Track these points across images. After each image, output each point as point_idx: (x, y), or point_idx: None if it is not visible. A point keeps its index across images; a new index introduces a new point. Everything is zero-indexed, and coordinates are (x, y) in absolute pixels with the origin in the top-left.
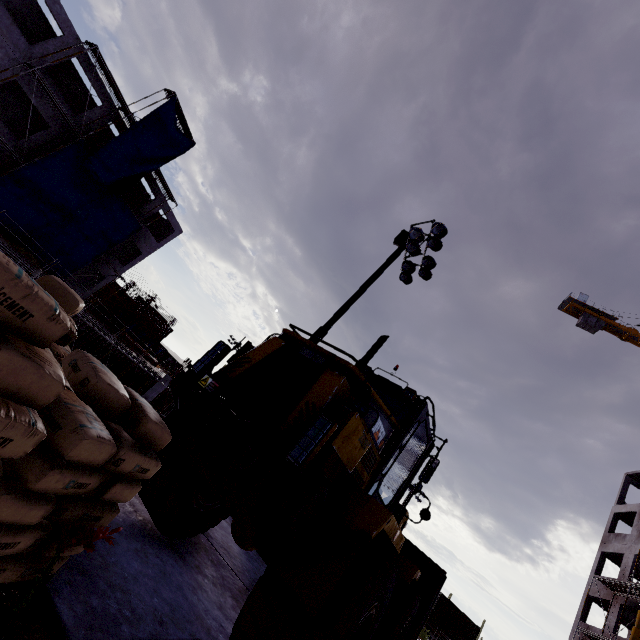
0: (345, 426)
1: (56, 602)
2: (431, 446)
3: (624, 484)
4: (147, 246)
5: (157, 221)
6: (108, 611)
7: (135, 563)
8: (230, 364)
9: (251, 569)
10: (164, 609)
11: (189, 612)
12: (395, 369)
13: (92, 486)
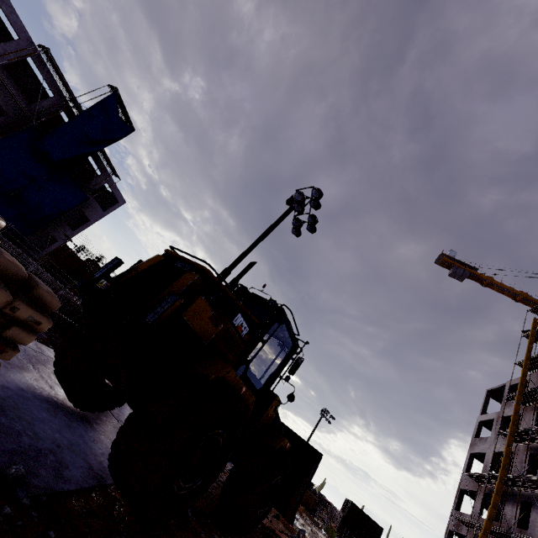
0: (193, 304)
1: None
2: (296, 347)
3: (486, 398)
4: (94, 214)
5: (104, 193)
6: (13, 427)
7: (44, 414)
8: (122, 273)
9: None
10: (63, 441)
11: (86, 449)
12: (263, 287)
13: None
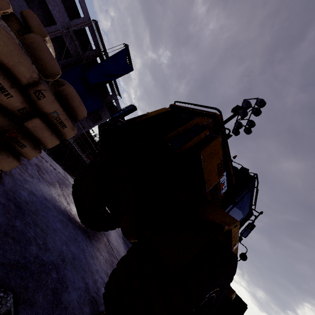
0: (211, 142)
1: None
2: (251, 214)
3: None
4: (105, 116)
5: (111, 106)
6: (25, 233)
7: (58, 224)
8: (135, 117)
9: None
10: (68, 255)
11: (85, 265)
12: (234, 157)
13: (14, 102)
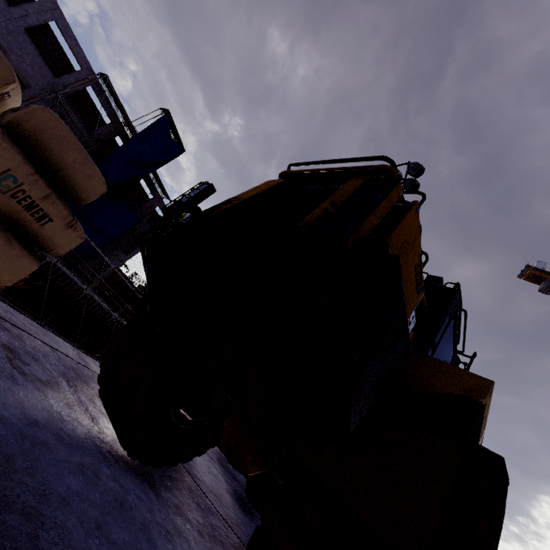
0: (404, 218)
1: None
2: (456, 362)
3: None
4: None
5: (155, 218)
6: None
7: (72, 480)
8: (214, 205)
9: (247, 524)
10: None
11: None
12: None
13: None
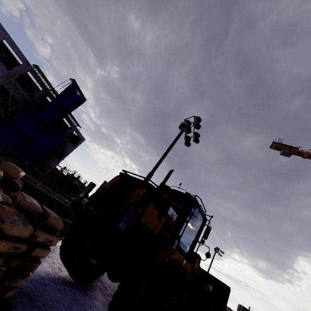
0: (146, 210)
1: (13, 310)
2: (205, 220)
3: None
4: (69, 149)
5: (73, 136)
6: None
7: (58, 294)
8: (96, 192)
9: None
10: None
11: None
12: (180, 185)
13: (23, 249)
